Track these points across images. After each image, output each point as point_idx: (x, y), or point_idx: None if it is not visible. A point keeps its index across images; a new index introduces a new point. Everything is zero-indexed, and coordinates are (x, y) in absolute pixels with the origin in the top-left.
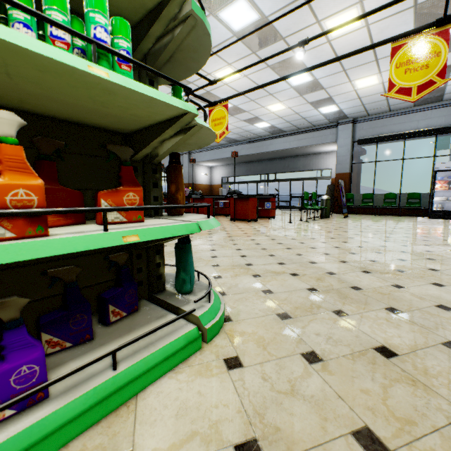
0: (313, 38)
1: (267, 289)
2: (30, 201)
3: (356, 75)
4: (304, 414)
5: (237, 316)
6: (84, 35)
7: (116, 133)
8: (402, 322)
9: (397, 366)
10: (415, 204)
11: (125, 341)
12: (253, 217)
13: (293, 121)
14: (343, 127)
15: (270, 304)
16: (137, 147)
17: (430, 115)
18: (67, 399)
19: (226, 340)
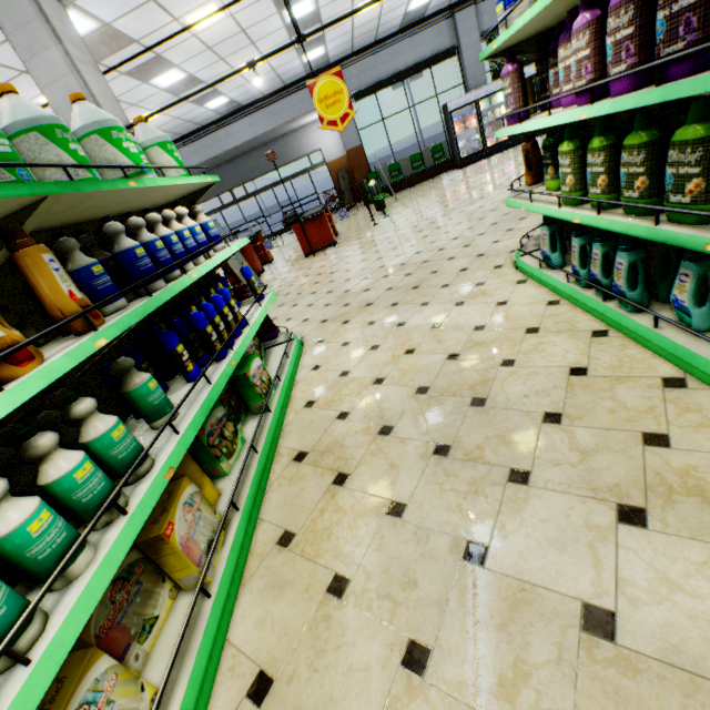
0: None
1: None
2: None
3: None
4: None
5: None
6: None
7: None
8: None
9: None
10: (441, 159)
11: None
12: (334, 238)
13: (263, 85)
14: None
15: None
16: None
17: (418, 43)
18: None
19: None
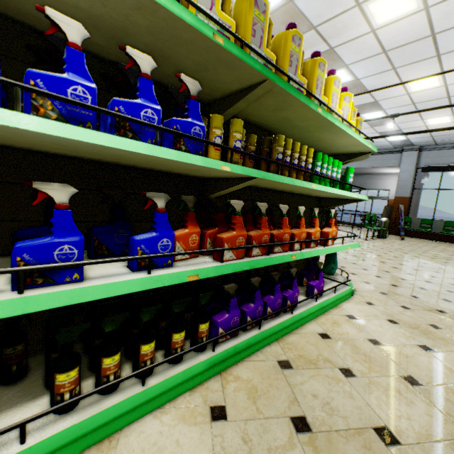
0: (403, 114)
1: (365, 281)
2: (334, 235)
3: (428, 116)
4: (408, 318)
5: (357, 289)
6: (351, 184)
7: (316, 197)
8: (451, 305)
9: (447, 315)
10: None
11: (326, 287)
12: None
13: None
14: (408, 154)
15: (372, 288)
16: (326, 205)
17: None
18: (329, 297)
19: (360, 296)
